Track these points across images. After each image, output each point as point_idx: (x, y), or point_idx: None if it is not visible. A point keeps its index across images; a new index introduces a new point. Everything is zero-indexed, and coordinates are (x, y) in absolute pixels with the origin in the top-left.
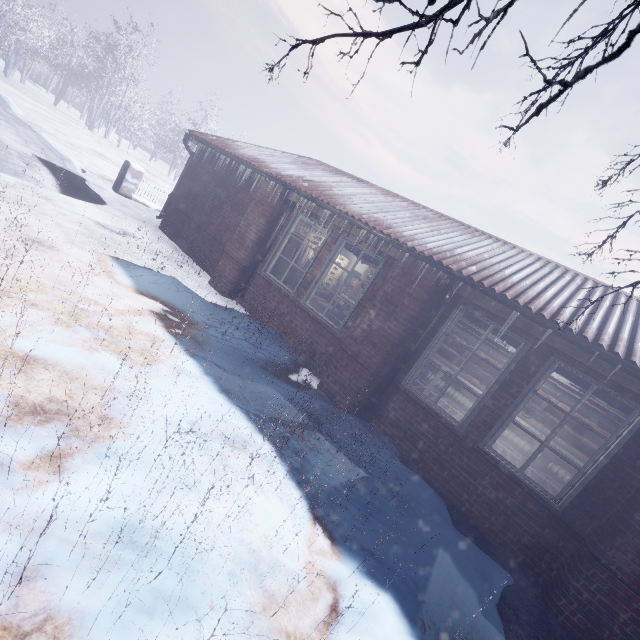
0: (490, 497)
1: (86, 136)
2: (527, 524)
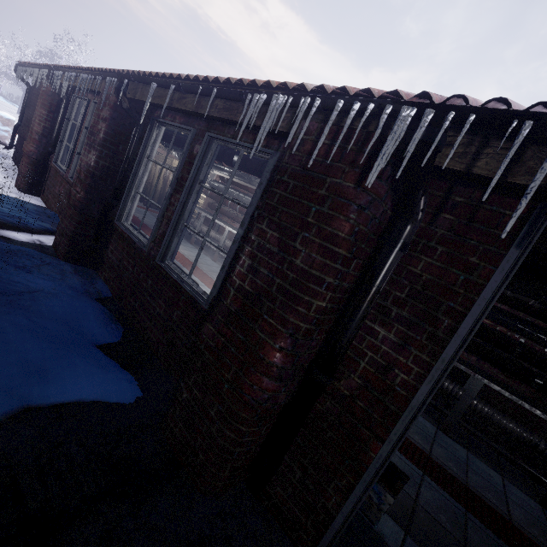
0: (163, 316)
1: None
2: (186, 336)
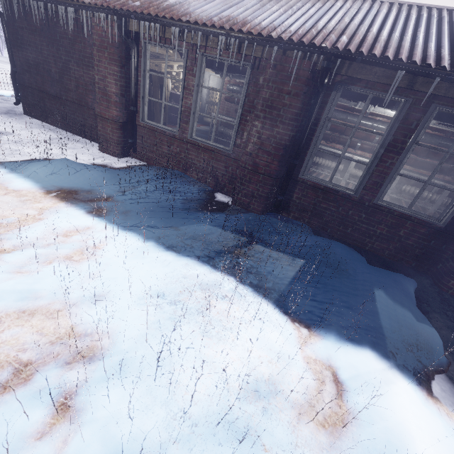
0: (387, 234)
1: None
2: (417, 242)
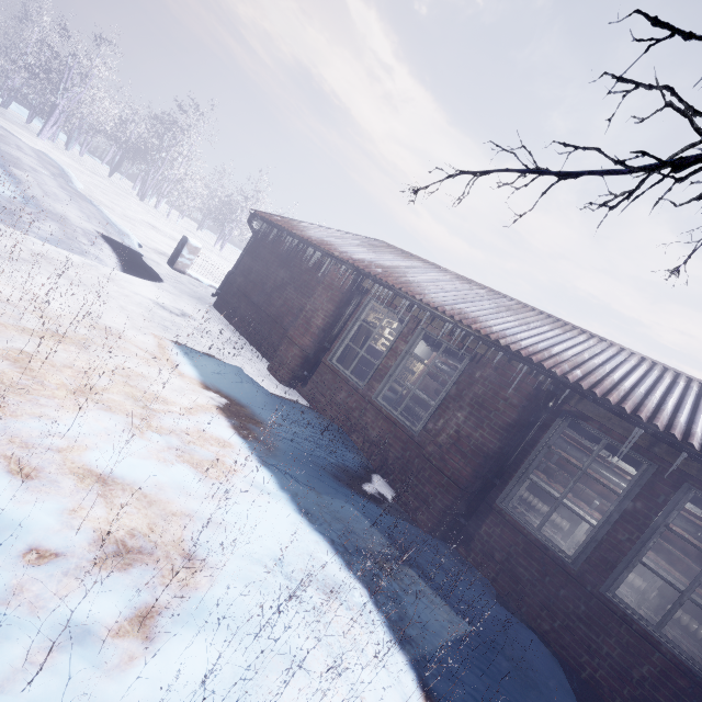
0: (619, 661)
1: (138, 207)
2: None
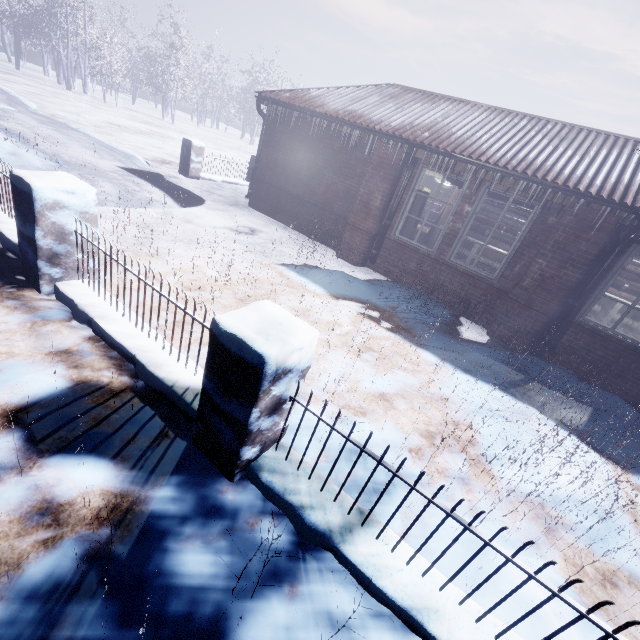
0: None
1: (79, 102)
2: None
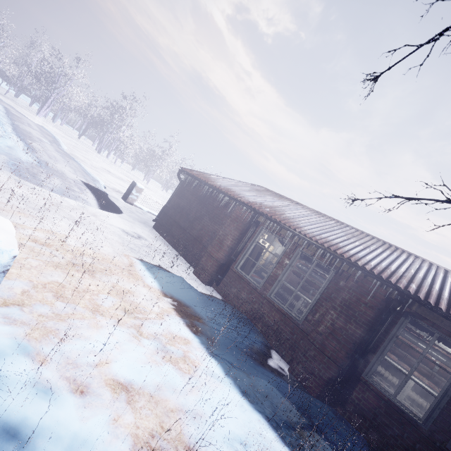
0: None
1: (98, 158)
2: None
